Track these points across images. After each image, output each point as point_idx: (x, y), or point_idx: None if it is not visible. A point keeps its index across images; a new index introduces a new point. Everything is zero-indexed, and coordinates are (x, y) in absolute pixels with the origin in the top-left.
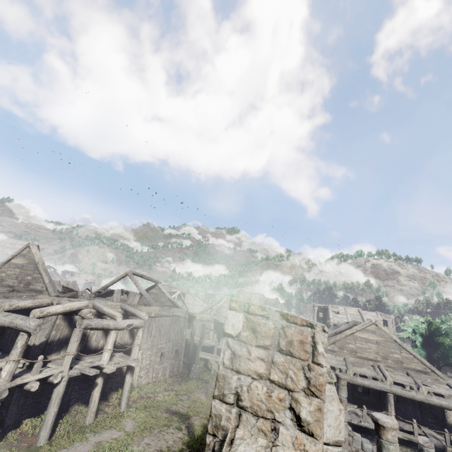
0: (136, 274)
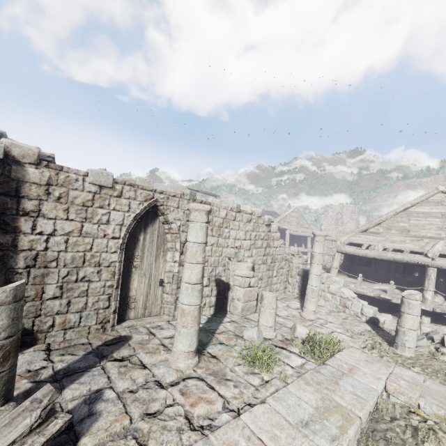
0: (192, 189)
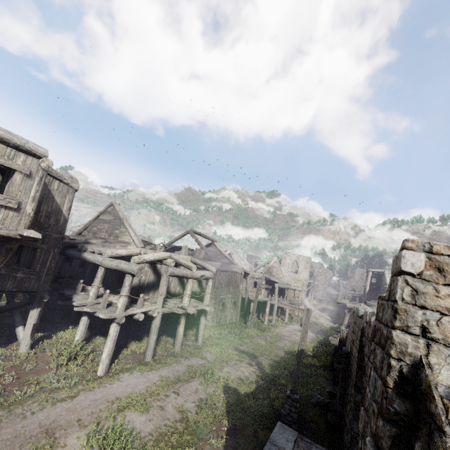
0: (196, 232)
